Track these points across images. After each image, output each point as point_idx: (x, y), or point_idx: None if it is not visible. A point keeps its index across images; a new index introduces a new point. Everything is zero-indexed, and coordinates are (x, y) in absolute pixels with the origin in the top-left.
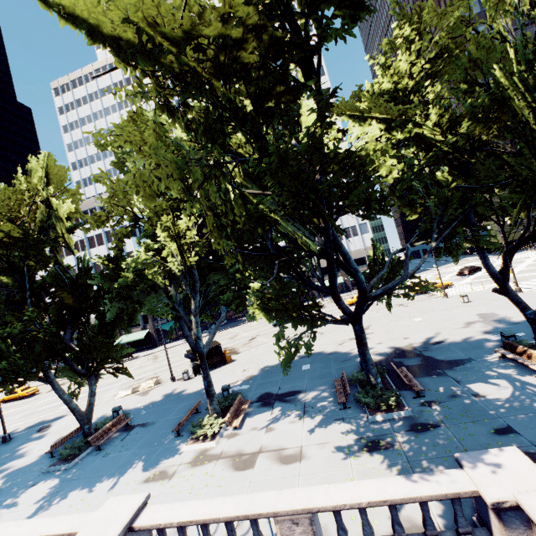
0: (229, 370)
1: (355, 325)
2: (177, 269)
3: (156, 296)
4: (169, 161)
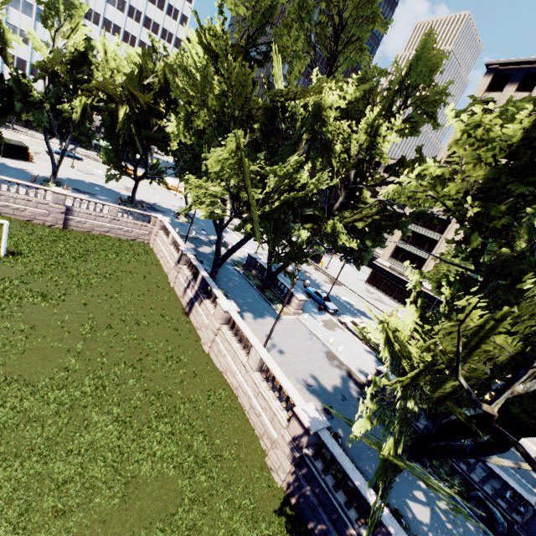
0: (36, 167)
1: (137, 182)
2: (74, 118)
3: (40, 112)
4: (123, 118)
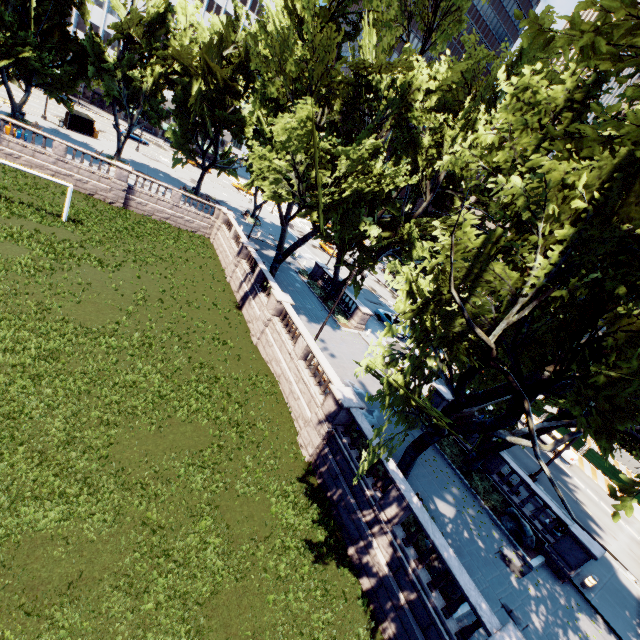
0: (100, 144)
1: (204, 171)
2: (146, 89)
3: (111, 80)
4: (197, 92)
